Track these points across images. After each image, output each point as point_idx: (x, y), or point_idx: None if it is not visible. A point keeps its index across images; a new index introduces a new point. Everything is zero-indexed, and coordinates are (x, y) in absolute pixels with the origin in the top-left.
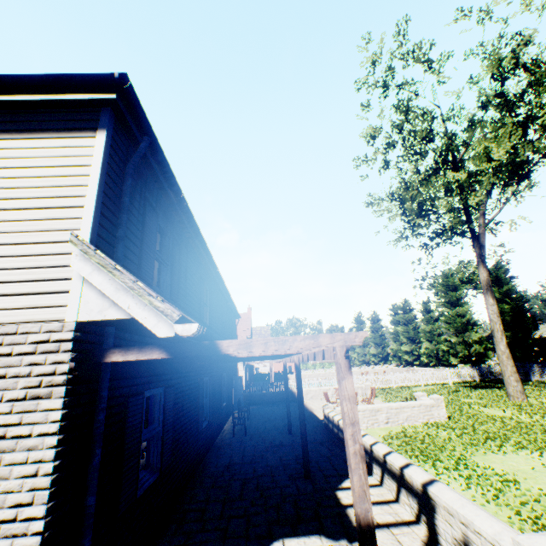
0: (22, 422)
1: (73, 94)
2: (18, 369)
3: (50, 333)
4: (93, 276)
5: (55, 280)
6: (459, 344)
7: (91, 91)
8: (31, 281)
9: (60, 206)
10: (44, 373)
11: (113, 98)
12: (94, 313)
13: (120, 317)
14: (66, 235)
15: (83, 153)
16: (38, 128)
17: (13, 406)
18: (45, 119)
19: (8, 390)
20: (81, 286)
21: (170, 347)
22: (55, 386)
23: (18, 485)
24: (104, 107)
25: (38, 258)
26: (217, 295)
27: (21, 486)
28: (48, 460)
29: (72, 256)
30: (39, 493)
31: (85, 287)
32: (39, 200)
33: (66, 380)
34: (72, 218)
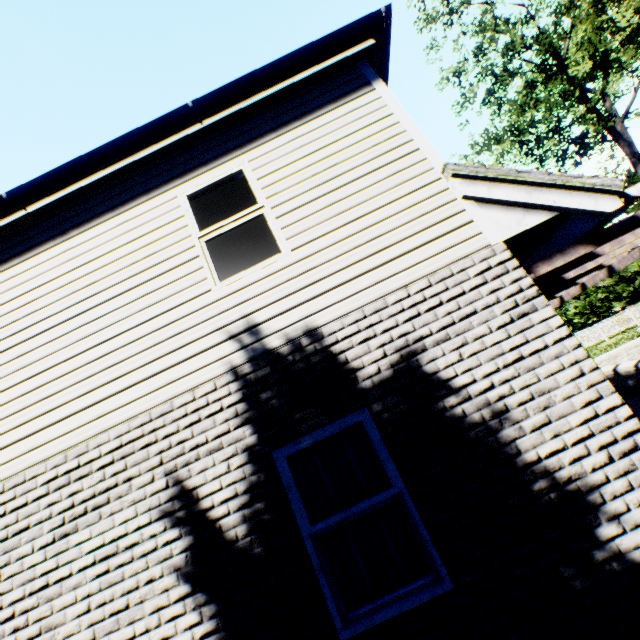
0: (527, 340)
1: (336, 56)
2: (482, 302)
3: (486, 261)
4: (493, 194)
5: (447, 219)
6: (616, 284)
7: (356, 43)
8: (425, 229)
9: (395, 159)
10: (510, 294)
11: (372, 44)
12: (512, 228)
13: (542, 220)
14: (424, 179)
15: (374, 109)
16: (311, 108)
17: (506, 331)
18: (310, 98)
19: (489, 321)
20: (479, 211)
21: (589, 239)
22: (531, 299)
23: (572, 389)
24: (359, 62)
25: (414, 208)
26: None
27: (576, 388)
28: (582, 359)
29: (445, 193)
30: (599, 387)
31: (483, 211)
32: (369, 164)
33: (537, 291)
34: (415, 164)
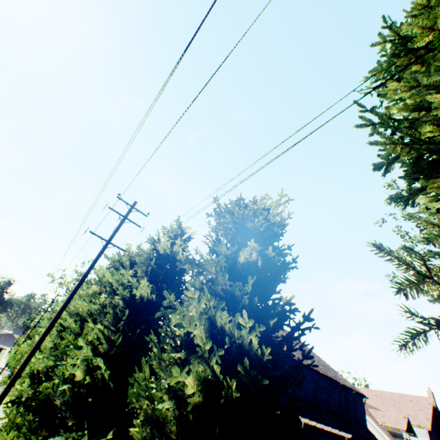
0: None
1: None
2: None
3: None
4: None
5: None
6: None
7: None
8: None
9: None
10: None
11: None
12: None
13: None
14: None
15: None
16: None
17: None
18: None
19: None
20: None
21: None
22: None
23: None
24: None
25: None
26: (306, 374)
27: None
28: None
29: None
30: None
31: None
32: None
33: None
34: None
